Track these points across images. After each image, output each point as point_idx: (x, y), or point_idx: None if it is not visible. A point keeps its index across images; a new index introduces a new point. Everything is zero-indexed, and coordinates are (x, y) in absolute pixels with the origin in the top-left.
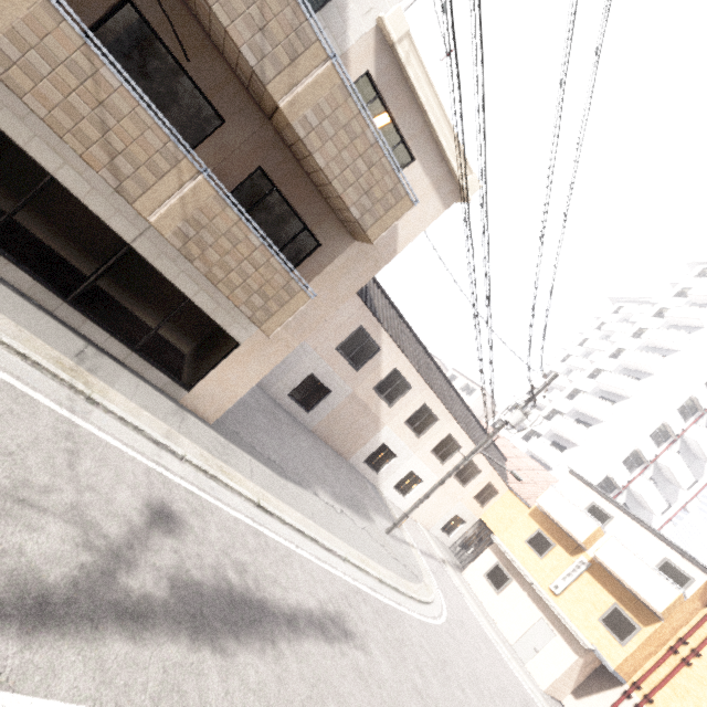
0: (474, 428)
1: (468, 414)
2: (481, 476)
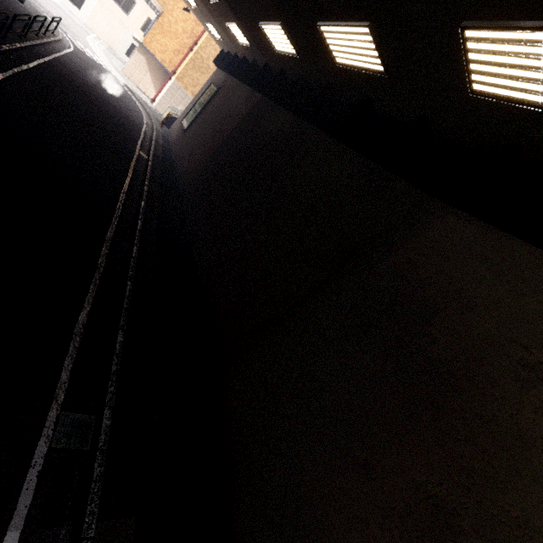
0: None
1: None
2: (138, 8)
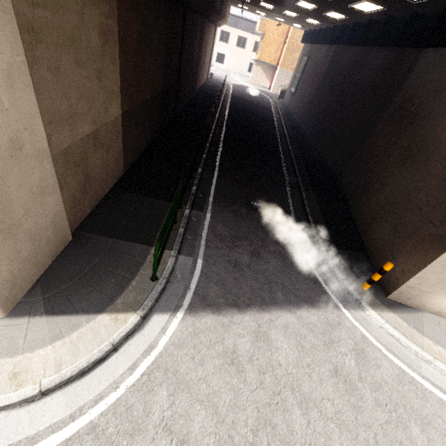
0: (242, 24)
1: (240, 20)
2: (249, 41)
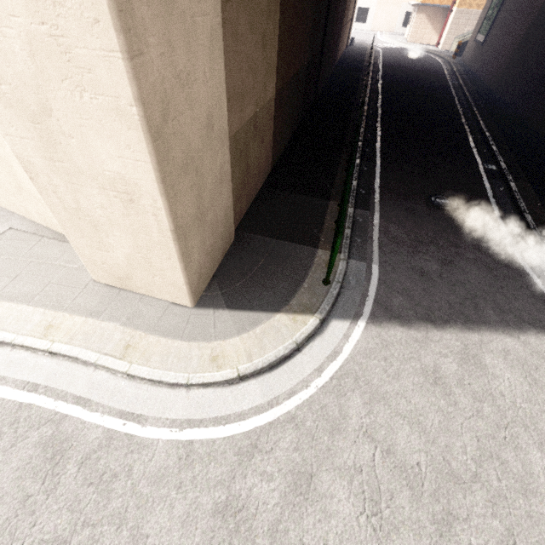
0: None
1: None
2: None
